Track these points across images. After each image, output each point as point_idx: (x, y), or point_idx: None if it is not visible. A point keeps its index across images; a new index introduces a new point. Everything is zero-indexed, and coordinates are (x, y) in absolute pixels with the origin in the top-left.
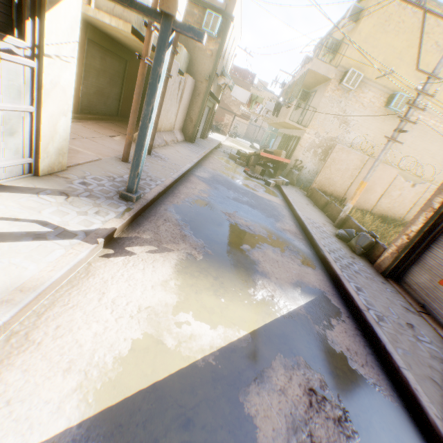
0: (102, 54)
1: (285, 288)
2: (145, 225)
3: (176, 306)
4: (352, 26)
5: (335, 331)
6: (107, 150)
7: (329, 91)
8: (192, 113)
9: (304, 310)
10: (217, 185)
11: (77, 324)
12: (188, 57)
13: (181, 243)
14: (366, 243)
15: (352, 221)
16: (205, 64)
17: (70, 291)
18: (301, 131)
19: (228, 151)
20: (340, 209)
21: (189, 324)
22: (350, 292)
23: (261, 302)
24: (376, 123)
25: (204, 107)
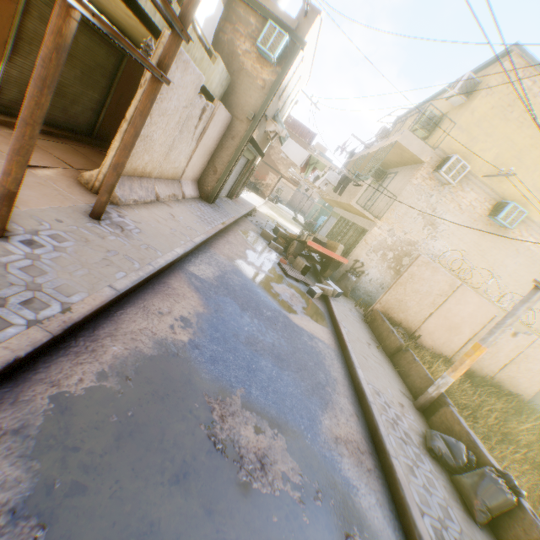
0: None
1: None
2: None
3: None
4: (461, 101)
5: None
6: None
7: (418, 177)
8: (218, 161)
9: None
10: (222, 298)
11: None
12: (228, 78)
13: None
14: (499, 502)
15: (454, 413)
16: (251, 97)
17: None
18: (369, 221)
19: (262, 222)
20: (425, 371)
21: None
22: None
23: None
24: (472, 235)
25: (238, 157)
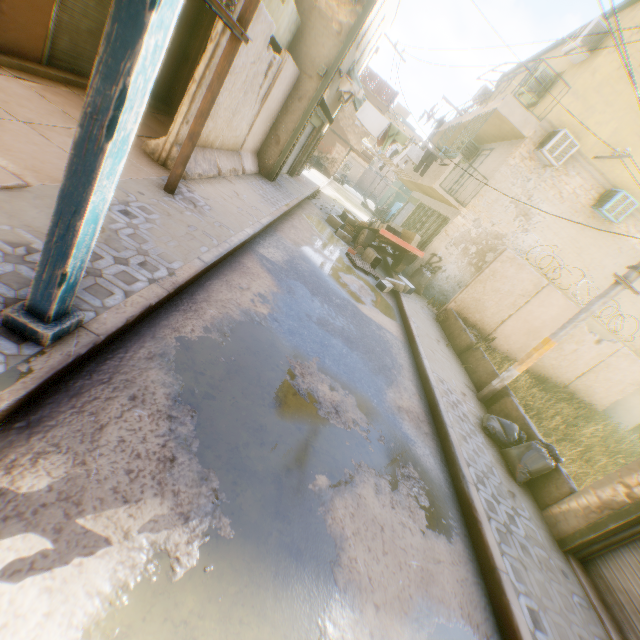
0: None
1: None
2: (56, 428)
3: None
4: (583, 57)
5: None
6: (65, 164)
7: (516, 156)
8: (282, 130)
9: None
10: (293, 282)
11: None
12: (297, 22)
13: (150, 497)
14: (539, 466)
15: (513, 402)
16: (324, 46)
17: None
18: (452, 209)
19: (327, 207)
20: (493, 368)
21: None
22: None
23: None
24: (570, 229)
25: (305, 124)
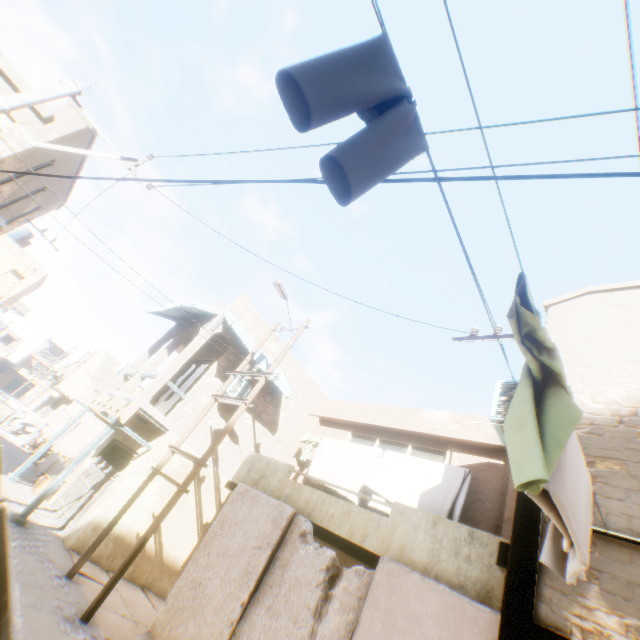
0: None
1: None
2: None
3: None
4: None
5: None
6: None
7: None
8: None
9: None
10: None
11: None
12: (482, 537)
13: None
14: None
15: None
16: None
17: None
18: None
19: None
20: None
21: None
22: None
23: None
24: None
25: None
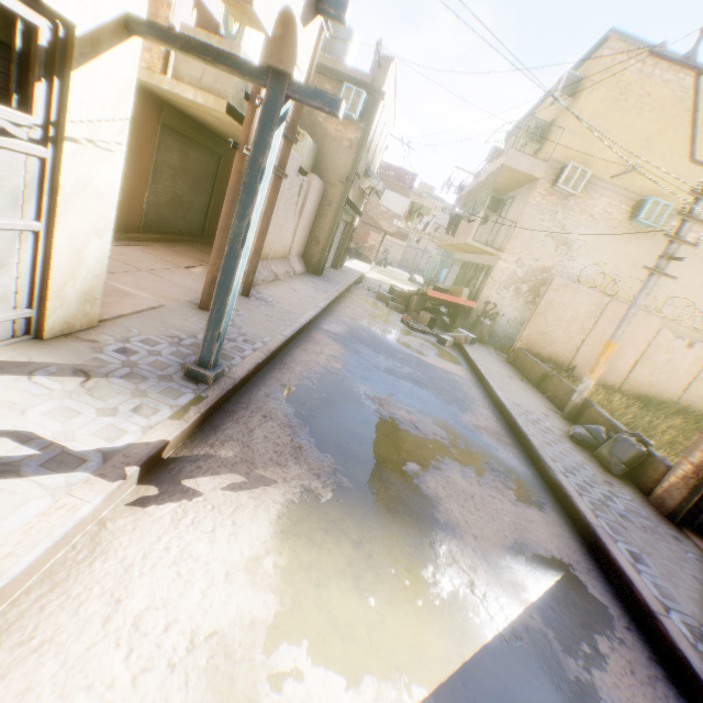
0: (182, 145)
1: (494, 561)
2: (227, 430)
3: (274, 626)
4: (567, 102)
5: (610, 671)
6: (177, 290)
7: (536, 196)
8: (319, 231)
9: (538, 615)
10: (357, 345)
11: (40, 701)
12: (315, 149)
13: (292, 464)
14: (630, 454)
15: (596, 410)
16: (340, 159)
17: (44, 598)
18: (493, 257)
19: (374, 287)
20: (571, 387)
21: (299, 676)
22: (622, 566)
23: (451, 599)
24: (616, 245)
25: (338, 222)
